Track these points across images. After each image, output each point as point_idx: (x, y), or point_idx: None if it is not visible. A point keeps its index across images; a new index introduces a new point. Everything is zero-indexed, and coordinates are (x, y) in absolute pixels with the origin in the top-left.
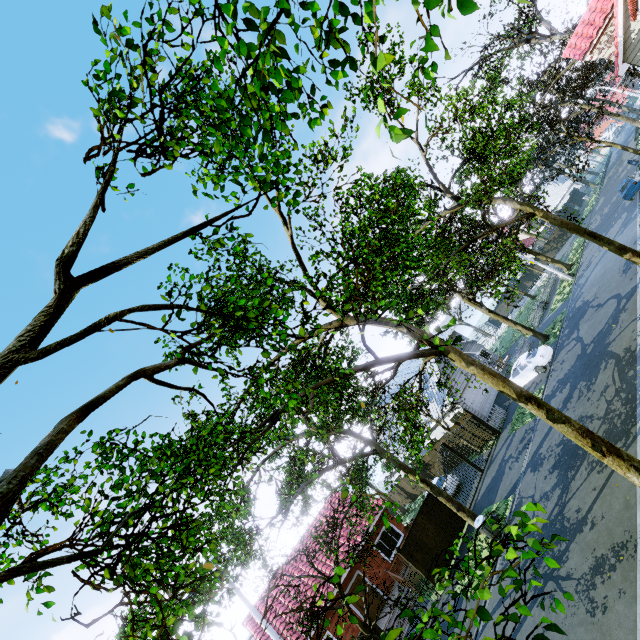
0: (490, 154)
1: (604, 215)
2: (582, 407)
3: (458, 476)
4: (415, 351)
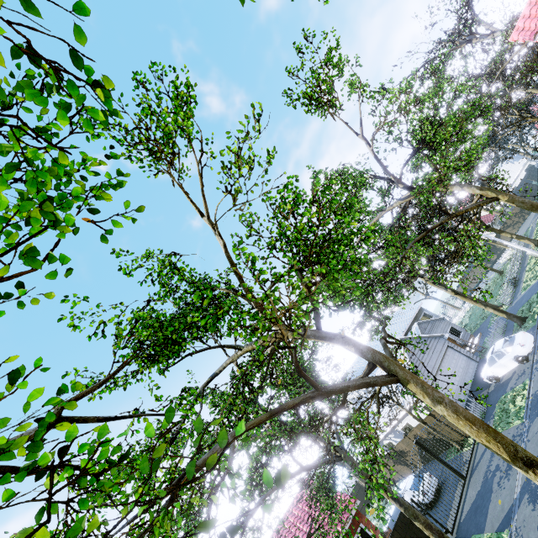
0: (441, 141)
1: None
2: None
3: (437, 473)
4: (365, 378)
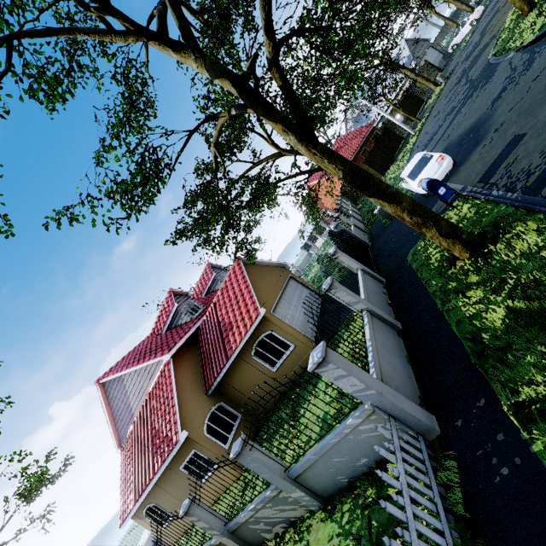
0: None
1: None
2: (498, 5)
3: None
4: None
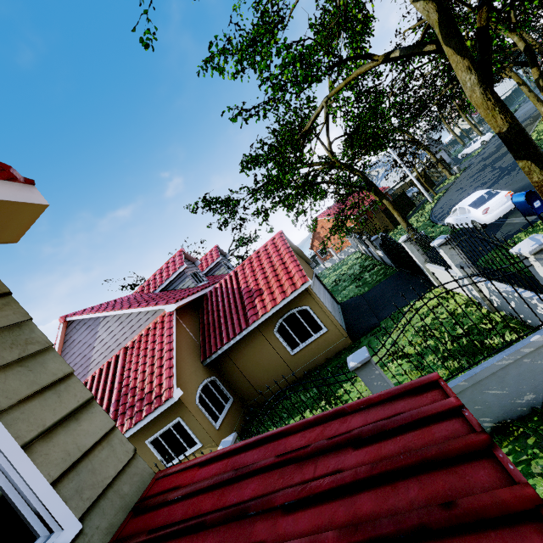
0: None
1: (537, 93)
2: None
3: None
4: None
